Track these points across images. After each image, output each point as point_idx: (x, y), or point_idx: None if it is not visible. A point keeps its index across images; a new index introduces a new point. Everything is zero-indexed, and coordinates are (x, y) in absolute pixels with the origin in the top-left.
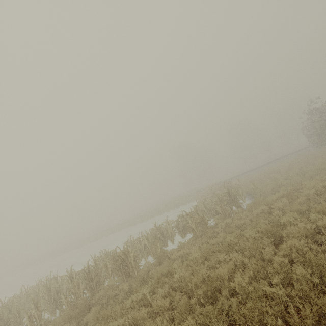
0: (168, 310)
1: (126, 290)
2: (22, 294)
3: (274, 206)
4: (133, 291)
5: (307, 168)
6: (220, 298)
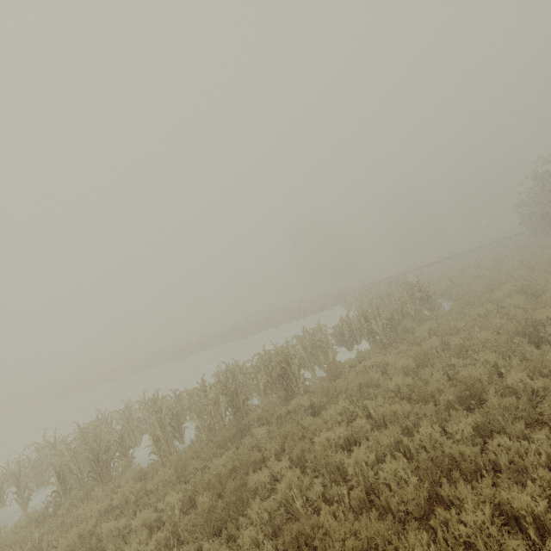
0: (408, 416)
1: (303, 406)
2: (99, 421)
3: (508, 303)
4: (326, 403)
5: (532, 261)
6: (487, 399)
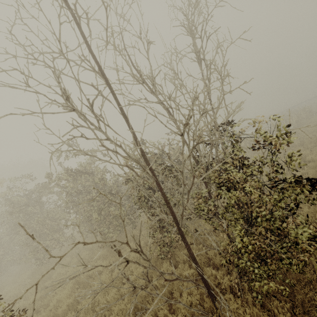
0: None
1: None
2: None
3: None
4: None
5: None
6: None
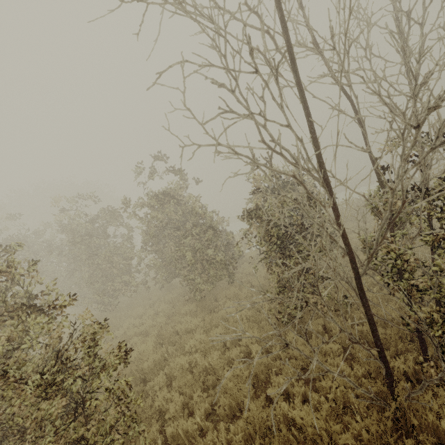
0: None
1: None
2: None
3: None
4: None
5: None
6: None
